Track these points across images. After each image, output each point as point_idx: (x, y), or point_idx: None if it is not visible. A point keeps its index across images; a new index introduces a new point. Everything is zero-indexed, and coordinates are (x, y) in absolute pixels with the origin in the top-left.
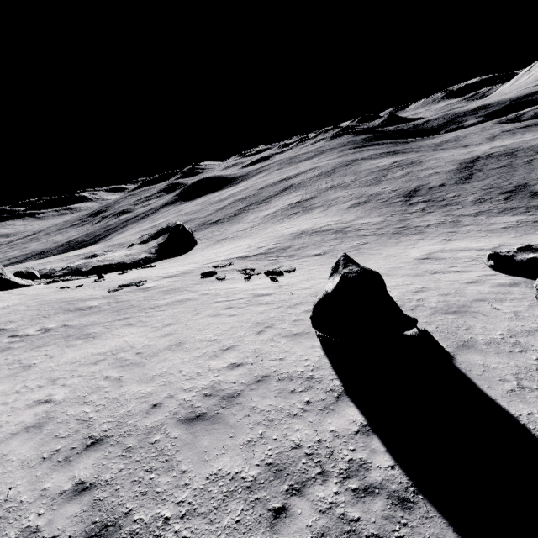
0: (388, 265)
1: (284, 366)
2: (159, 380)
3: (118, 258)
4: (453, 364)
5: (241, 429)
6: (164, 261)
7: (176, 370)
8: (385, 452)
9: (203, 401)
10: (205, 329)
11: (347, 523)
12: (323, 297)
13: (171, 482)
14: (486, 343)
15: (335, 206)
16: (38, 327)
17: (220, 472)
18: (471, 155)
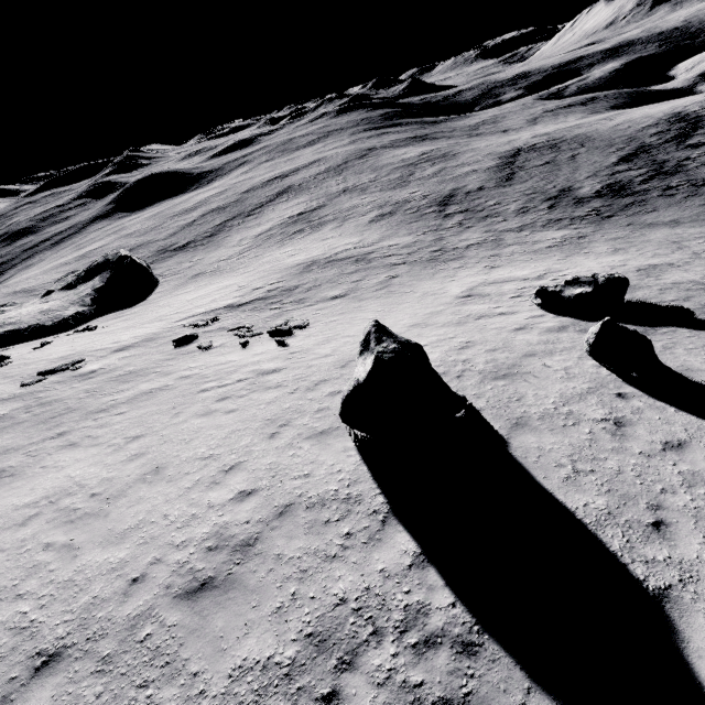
0: (426, 309)
1: (312, 485)
2: (135, 536)
3: (28, 318)
4: (508, 452)
5: (266, 591)
6: (109, 316)
7: (160, 515)
8: (444, 587)
9: (208, 559)
10: (193, 440)
11: (410, 691)
12: (353, 389)
13: (178, 696)
14: (539, 417)
15: (353, 220)
16: None
17: (246, 662)
18: (511, 147)
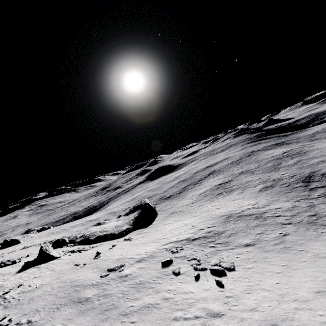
0: (323, 273)
1: None
2: None
3: (111, 229)
4: None
5: None
6: (137, 231)
7: None
8: None
9: None
10: None
11: None
12: None
13: None
14: None
15: (249, 189)
16: (50, 325)
17: None
18: None
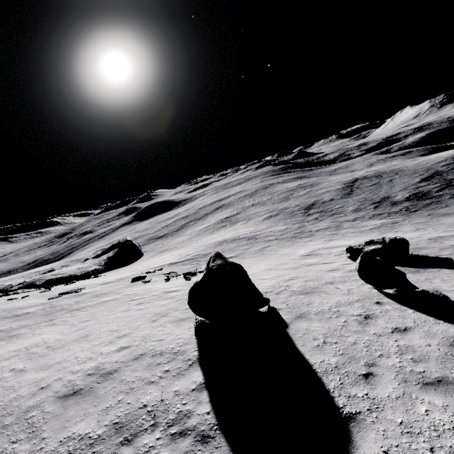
0: (279, 261)
1: (161, 344)
2: (56, 366)
3: (70, 271)
4: (286, 331)
5: (106, 398)
6: (111, 271)
7: (74, 357)
8: (208, 402)
9: (85, 379)
10: (112, 322)
11: None
12: (193, 285)
13: (28, 449)
14: (315, 313)
15: (254, 219)
16: None
17: (74, 434)
18: (352, 178)
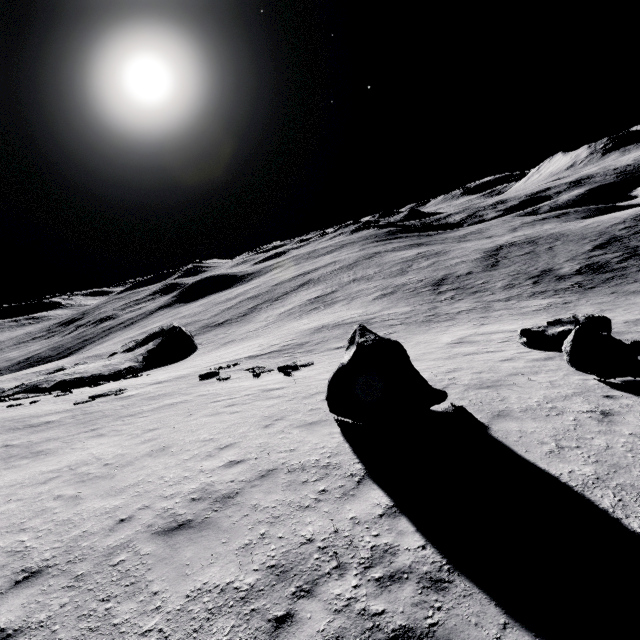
0: (418, 351)
1: (295, 456)
2: (132, 490)
3: (92, 369)
4: (488, 433)
5: (237, 531)
6: (154, 370)
7: (157, 477)
8: (415, 532)
9: (190, 506)
10: (199, 430)
11: (369, 618)
12: (338, 369)
13: (135, 609)
14: (522, 410)
15: (359, 298)
16: None
17: (206, 585)
18: (494, 244)
